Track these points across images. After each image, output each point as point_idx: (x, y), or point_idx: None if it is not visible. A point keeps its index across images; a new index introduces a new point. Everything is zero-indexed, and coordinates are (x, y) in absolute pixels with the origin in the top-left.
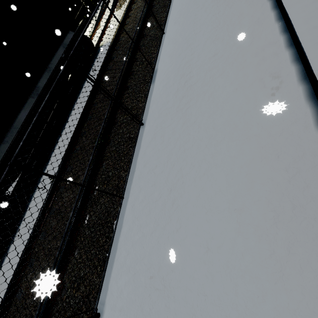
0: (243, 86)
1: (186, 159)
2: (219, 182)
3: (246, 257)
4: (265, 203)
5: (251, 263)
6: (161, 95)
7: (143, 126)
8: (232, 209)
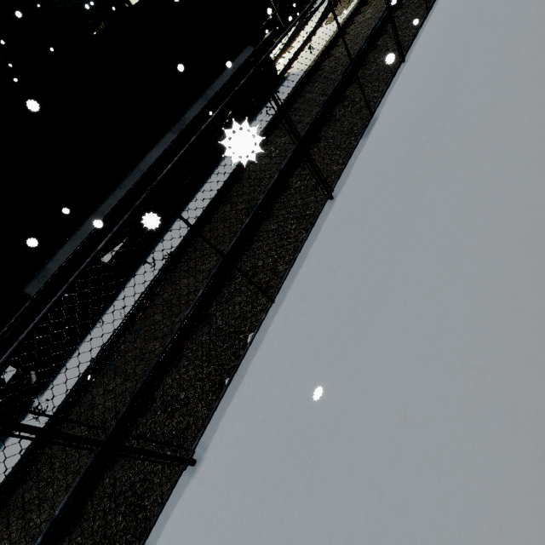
0: (544, 161)
1: (396, 267)
2: (453, 314)
3: (480, 452)
4: (544, 369)
5: (487, 464)
6: (375, 157)
7: (333, 201)
8: (470, 364)
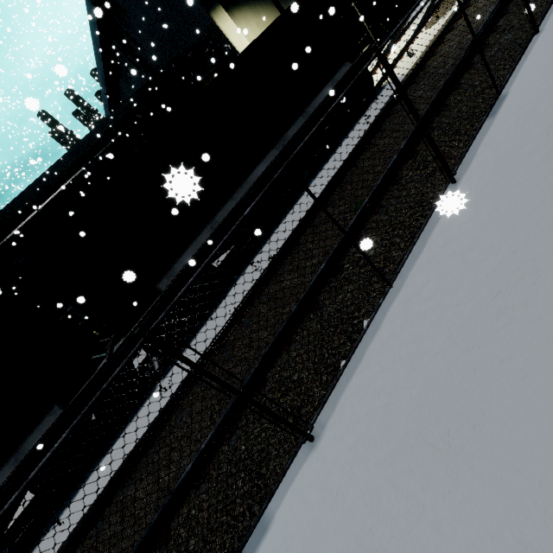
0: None
1: (552, 242)
2: None
3: None
4: None
5: None
6: (508, 133)
7: (455, 184)
8: None
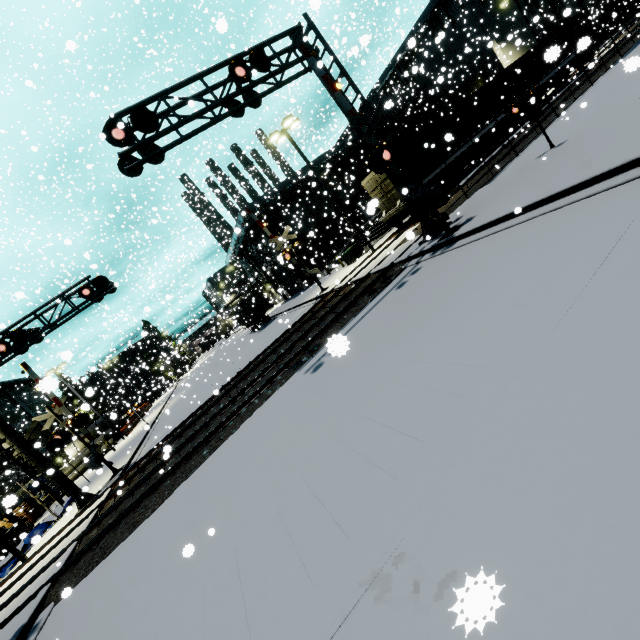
0: None
1: None
2: None
3: None
4: None
5: None
6: None
7: None
8: None
